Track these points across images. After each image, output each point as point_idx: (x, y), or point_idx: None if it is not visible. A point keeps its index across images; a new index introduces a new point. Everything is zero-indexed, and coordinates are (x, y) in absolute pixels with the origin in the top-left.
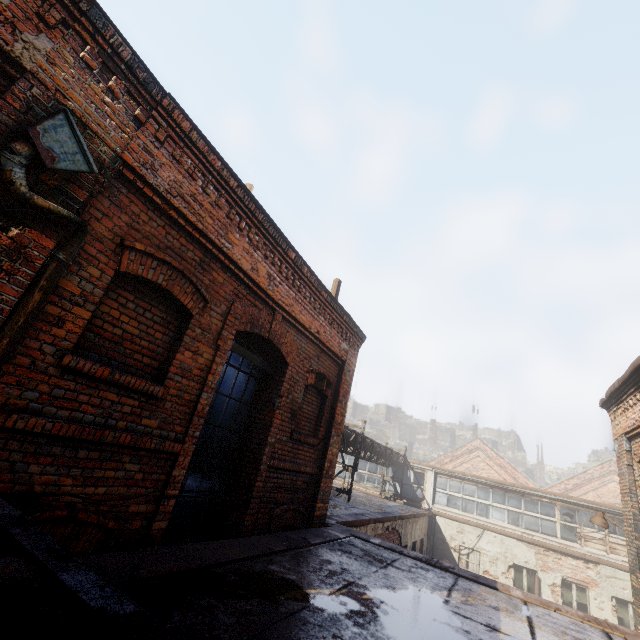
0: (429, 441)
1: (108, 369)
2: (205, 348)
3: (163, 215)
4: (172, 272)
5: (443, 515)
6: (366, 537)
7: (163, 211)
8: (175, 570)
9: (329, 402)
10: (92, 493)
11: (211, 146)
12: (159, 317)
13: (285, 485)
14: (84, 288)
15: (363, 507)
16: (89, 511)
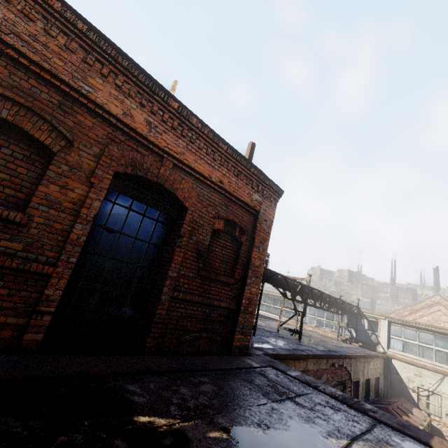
0: (390, 298)
1: None
2: (76, 184)
3: (3, 56)
4: (19, 109)
5: (398, 359)
6: (284, 369)
7: (1, 51)
8: None
9: (245, 247)
10: None
11: None
12: (21, 154)
13: (196, 316)
14: None
15: (310, 345)
16: None
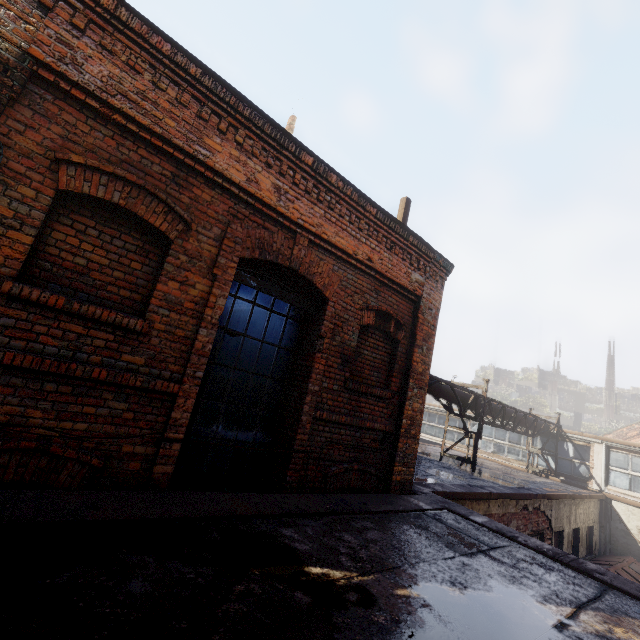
0: (605, 411)
1: (63, 298)
2: (197, 278)
3: (109, 123)
4: (131, 189)
5: (623, 500)
6: (465, 513)
7: (107, 118)
8: (141, 517)
9: (403, 348)
10: (70, 428)
11: (151, 25)
12: (133, 245)
13: (344, 441)
14: (18, 210)
15: (491, 480)
16: (69, 446)
